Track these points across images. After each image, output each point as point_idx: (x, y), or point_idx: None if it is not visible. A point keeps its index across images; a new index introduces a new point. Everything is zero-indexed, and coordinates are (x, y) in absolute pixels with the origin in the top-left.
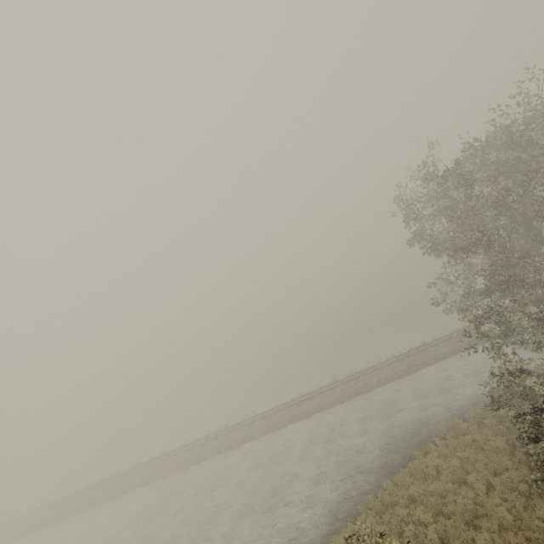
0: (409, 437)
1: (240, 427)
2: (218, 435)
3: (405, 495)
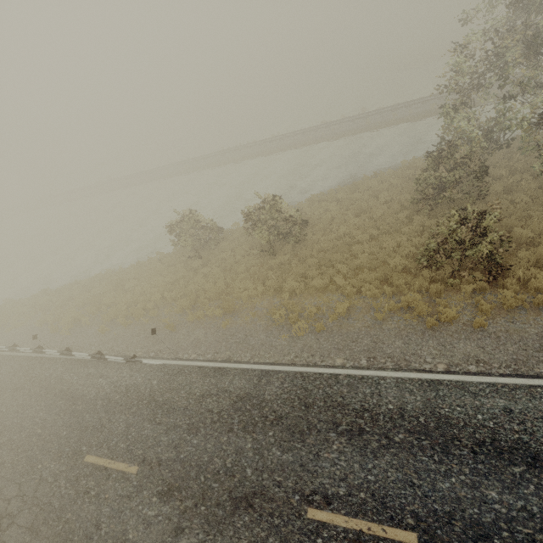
0: (376, 167)
1: (261, 143)
2: (244, 147)
3: (334, 197)
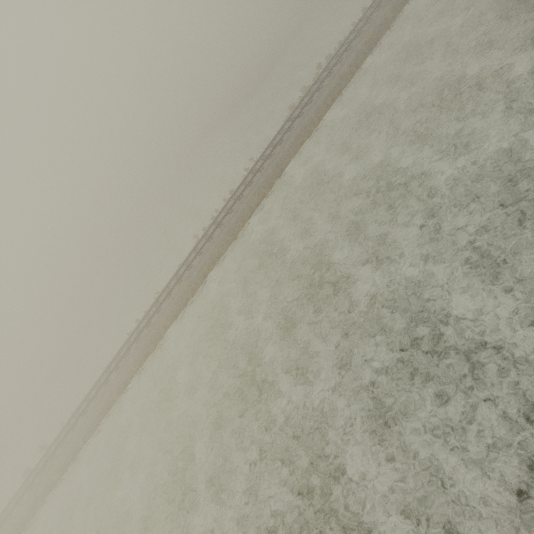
0: None
1: (259, 168)
2: (241, 192)
3: None
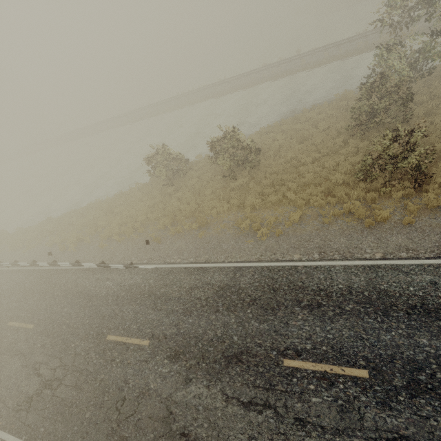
0: (313, 101)
1: (211, 87)
2: (197, 91)
3: (279, 129)
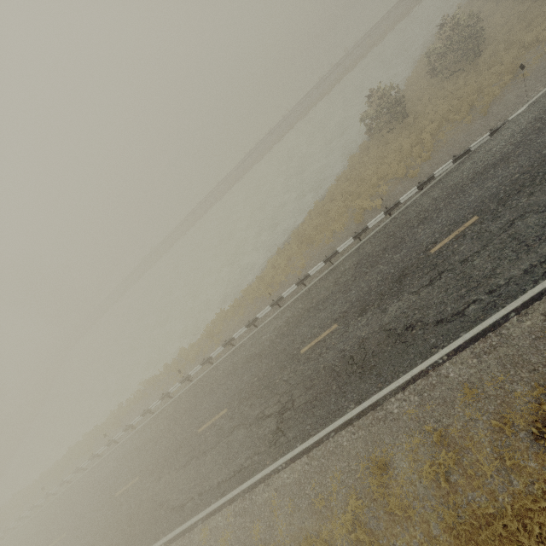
0: (433, 30)
1: (286, 118)
2: (273, 131)
3: None
